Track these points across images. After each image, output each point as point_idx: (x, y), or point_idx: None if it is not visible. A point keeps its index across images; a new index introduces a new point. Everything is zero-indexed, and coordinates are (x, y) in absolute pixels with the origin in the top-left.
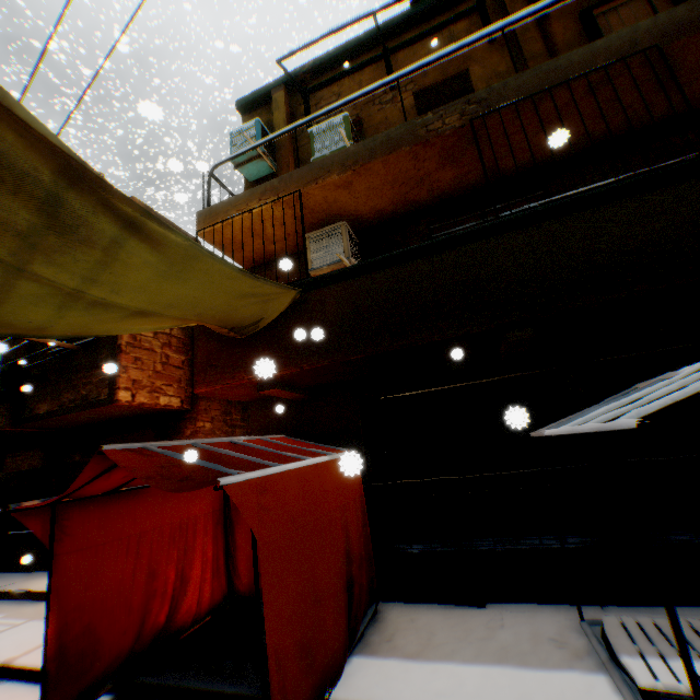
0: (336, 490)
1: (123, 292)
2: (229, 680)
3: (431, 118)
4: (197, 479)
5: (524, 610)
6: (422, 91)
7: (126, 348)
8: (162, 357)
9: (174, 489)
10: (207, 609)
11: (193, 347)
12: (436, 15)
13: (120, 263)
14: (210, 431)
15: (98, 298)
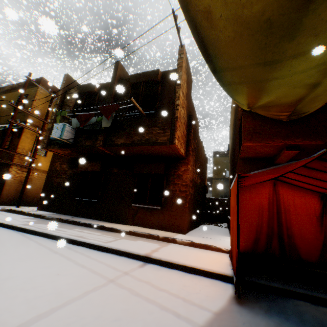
0: None
1: None
2: (319, 292)
3: None
4: None
5: None
6: None
7: (178, 119)
8: (183, 128)
9: None
10: None
11: (187, 128)
12: None
13: None
14: (190, 171)
15: None
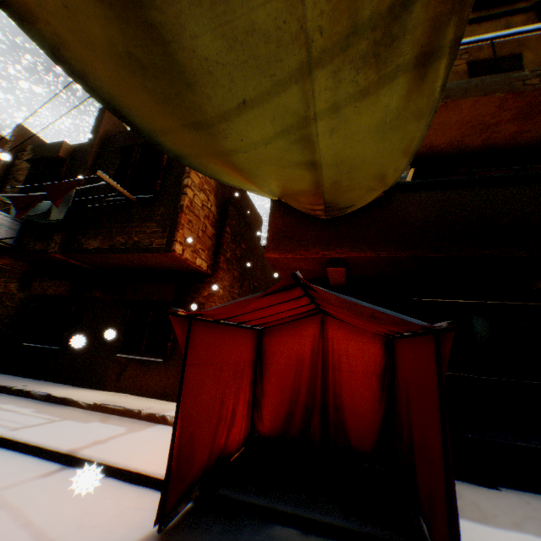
0: (404, 363)
1: (336, 133)
2: (320, 510)
3: (527, 75)
4: (386, 320)
5: (540, 499)
6: (474, 62)
7: (185, 209)
8: (203, 225)
9: (378, 323)
10: (241, 442)
11: (220, 225)
12: (495, 6)
13: (373, 98)
14: (221, 297)
15: (315, 132)
